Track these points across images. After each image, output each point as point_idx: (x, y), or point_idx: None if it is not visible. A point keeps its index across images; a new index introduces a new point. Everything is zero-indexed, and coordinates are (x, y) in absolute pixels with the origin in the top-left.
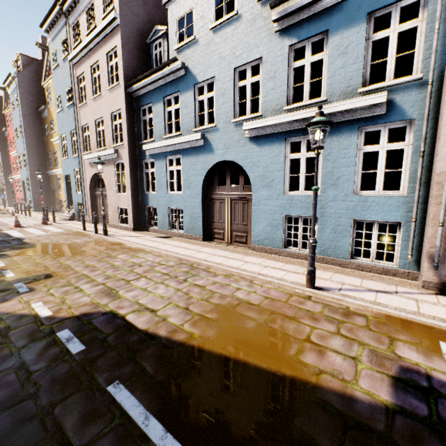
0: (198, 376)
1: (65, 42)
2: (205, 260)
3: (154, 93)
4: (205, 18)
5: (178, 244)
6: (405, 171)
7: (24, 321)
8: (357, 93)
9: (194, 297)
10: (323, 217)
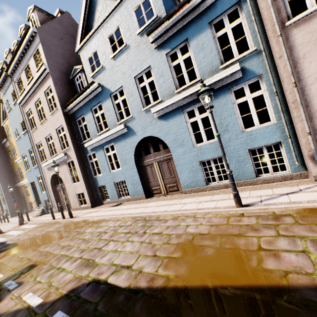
0: (189, 315)
1: (13, 93)
2: (153, 212)
3: (83, 107)
4: (106, 53)
5: (129, 206)
6: (269, 108)
7: (19, 316)
8: (219, 69)
9: (157, 244)
10: (226, 154)
